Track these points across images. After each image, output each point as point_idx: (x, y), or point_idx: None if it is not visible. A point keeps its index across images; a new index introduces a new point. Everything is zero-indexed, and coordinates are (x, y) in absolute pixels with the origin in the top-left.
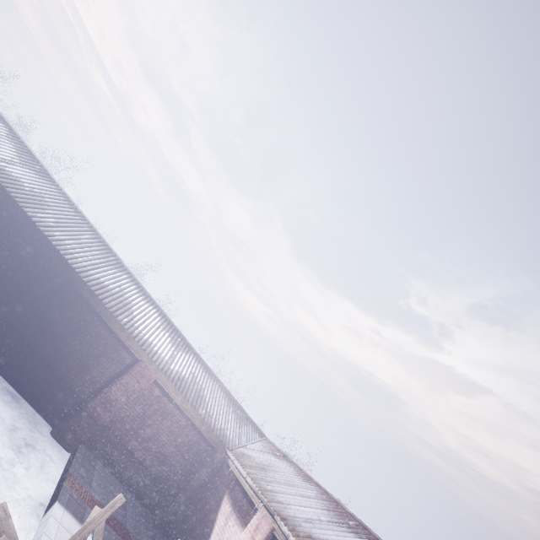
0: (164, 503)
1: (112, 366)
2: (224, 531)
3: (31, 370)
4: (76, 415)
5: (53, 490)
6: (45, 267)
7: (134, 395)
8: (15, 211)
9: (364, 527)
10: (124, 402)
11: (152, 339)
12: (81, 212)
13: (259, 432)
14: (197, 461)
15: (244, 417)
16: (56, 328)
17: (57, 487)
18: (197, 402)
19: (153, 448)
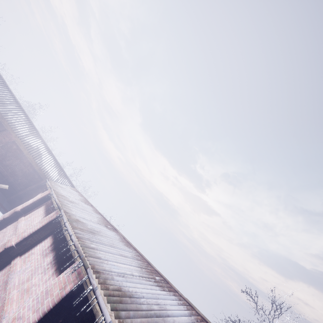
0: (11, 193)
1: None
2: None
3: None
4: None
5: None
6: None
7: (1, 143)
8: None
9: (92, 205)
10: None
11: (16, 123)
12: None
13: (72, 184)
14: (32, 181)
15: (64, 175)
16: None
17: None
18: (36, 157)
19: (9, 170)
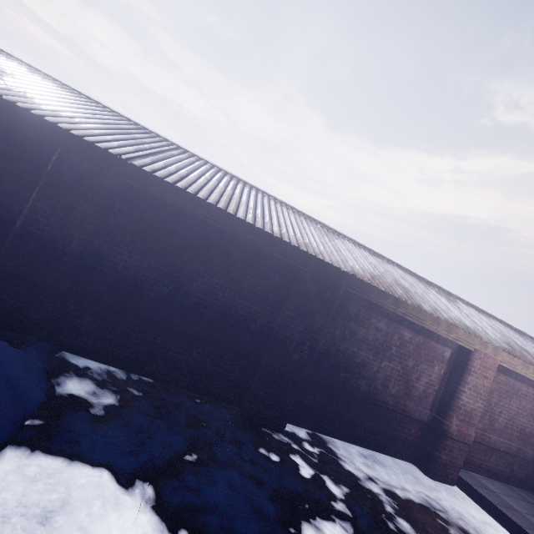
0: None
1: (434, 369)
2: None
3: (360, 418)
4: (442, 447)
5: None
6: (315, 291)
7: (486, 394)
8: (230, 226)
9: None
10: (481, 408)
11: (450, 312)
12: (245, 182)
13: None
14: None
15: None
16: (356, 357)
17: None
18: None
19: (512, 434)
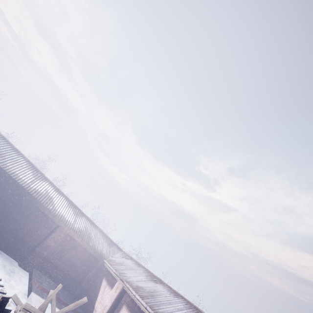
0: (75, 287)
1: (46, 230)
2: (104, 292)
3: (5, 238)
4: (30, 255)
5: (27, 288)
6: (8, 188)
7: (58, 242)
8: None
9: (160, 280)
10: (53, 246)
11: (64, 214)
12: (20, 152)
13: (119, 248)
14: (90, 266)
15: (111, 243)
16: (16, 216)
17: (29, 287)
18: (89, 240)
19: (68, 264)
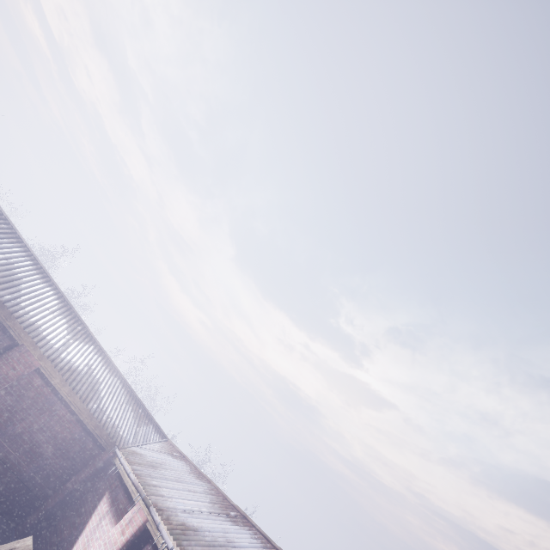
0: (27, 508)
1: None
2: (95, 532)
3: None
4: None
5: None
6: None
7: (6, 383)
8: None
9: (245, 517)
10: None
11: (42, 323)
12: None
13: (161, 433)
14: (79, 460)
15: (145, 416)
16: None
17: None
18: (89, 395)
19: (22, 446)
